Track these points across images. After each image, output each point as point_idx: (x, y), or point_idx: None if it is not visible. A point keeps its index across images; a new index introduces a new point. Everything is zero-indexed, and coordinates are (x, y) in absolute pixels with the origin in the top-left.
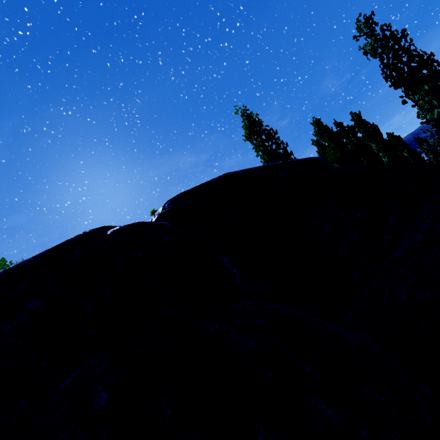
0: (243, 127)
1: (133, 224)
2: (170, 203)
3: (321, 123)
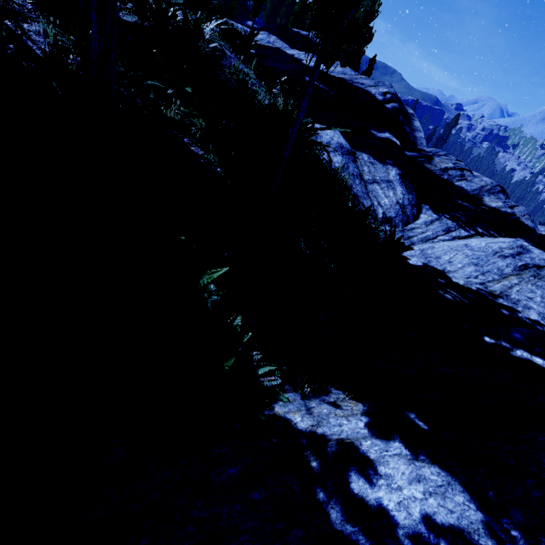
0: None
1: None
2: None
3: None
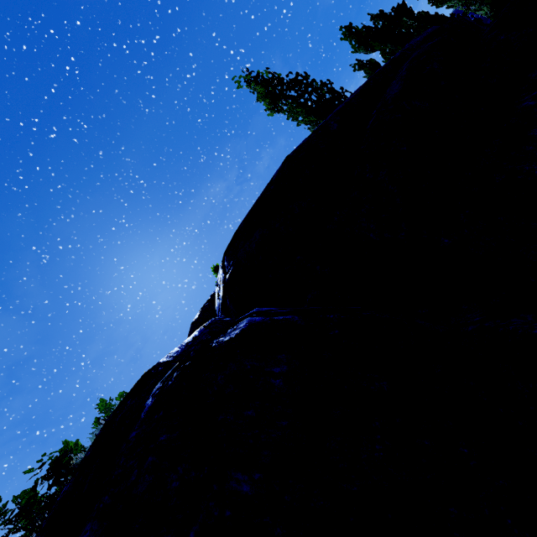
0: (259, 99)
1: (182, 367)
2: (229, 256)
3: (355, 29)
